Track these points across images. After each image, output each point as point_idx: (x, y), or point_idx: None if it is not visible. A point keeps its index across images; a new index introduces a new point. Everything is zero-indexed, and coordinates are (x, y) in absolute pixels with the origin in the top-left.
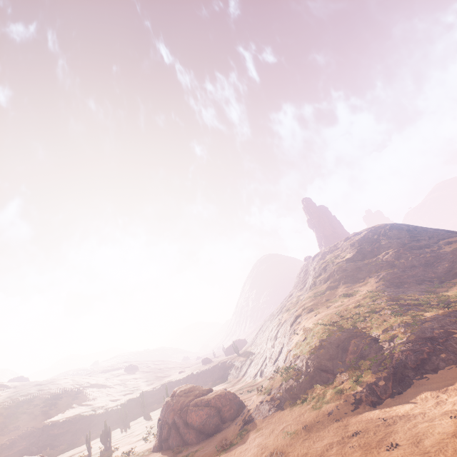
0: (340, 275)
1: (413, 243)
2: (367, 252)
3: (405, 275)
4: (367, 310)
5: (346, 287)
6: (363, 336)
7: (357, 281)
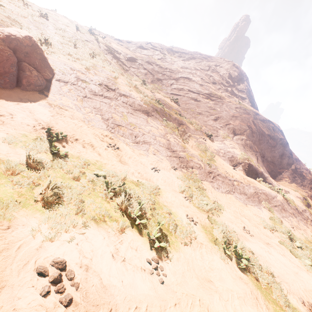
0: (139, 43)
1: (215, 77)
2: (187, 57)
3: (155, 70)
4: (19, 3)
5: (118, 43)
6: None
7: (135, 51)
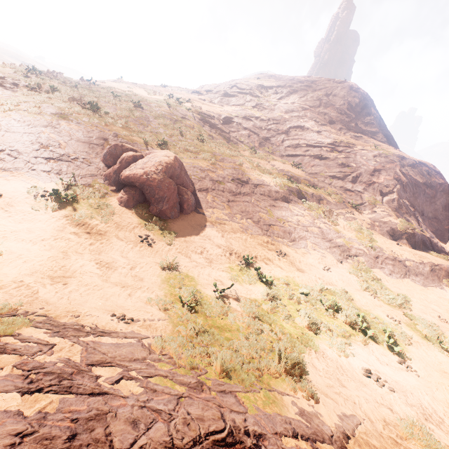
0: (221, 90)
1: (331, 114)
2: (286, 92)
3: (257, 126)
4: (110, 97)
5: (200, 98)
6: (4, 91)
7: (221, 104)
